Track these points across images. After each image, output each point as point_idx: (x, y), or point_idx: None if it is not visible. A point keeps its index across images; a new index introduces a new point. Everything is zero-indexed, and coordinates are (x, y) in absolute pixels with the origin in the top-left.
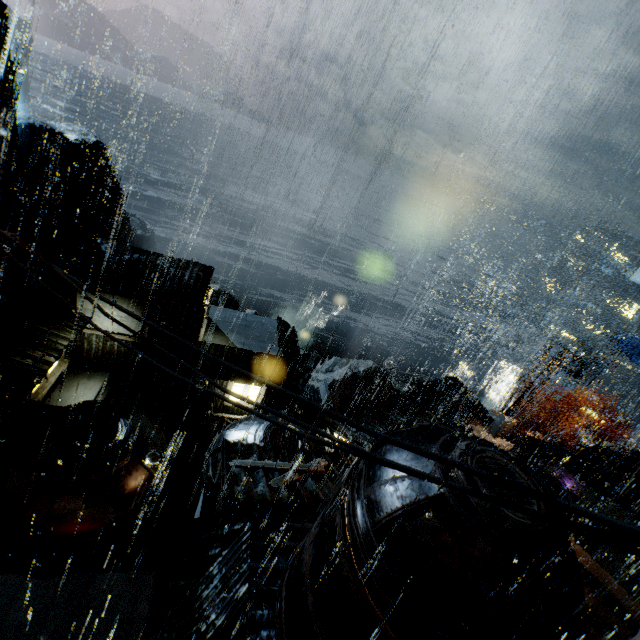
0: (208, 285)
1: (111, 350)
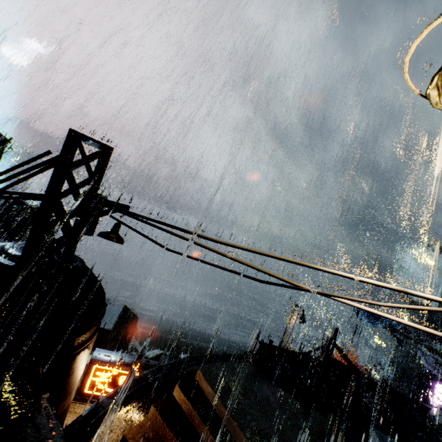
0: None
1: None
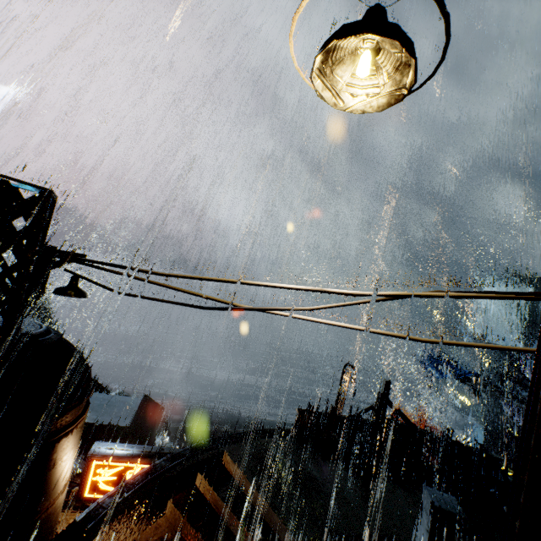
0: None
1: None
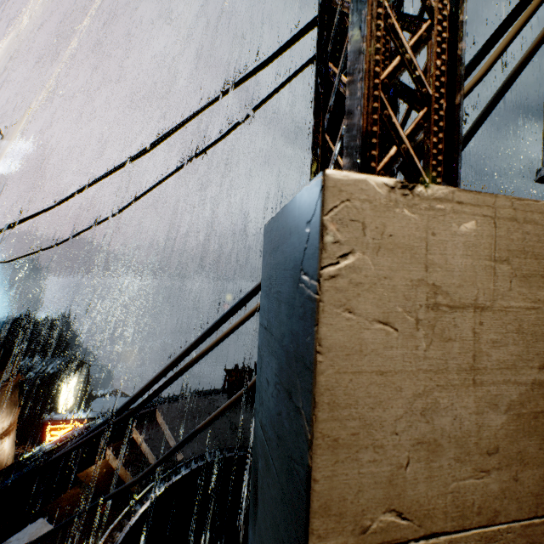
0: (66, 371)
1: None
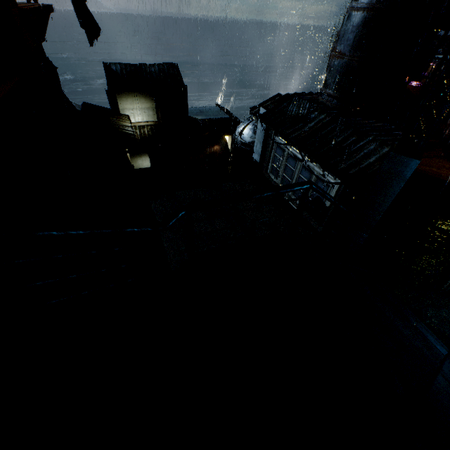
0: (180, 74)
1: (144, 136)
